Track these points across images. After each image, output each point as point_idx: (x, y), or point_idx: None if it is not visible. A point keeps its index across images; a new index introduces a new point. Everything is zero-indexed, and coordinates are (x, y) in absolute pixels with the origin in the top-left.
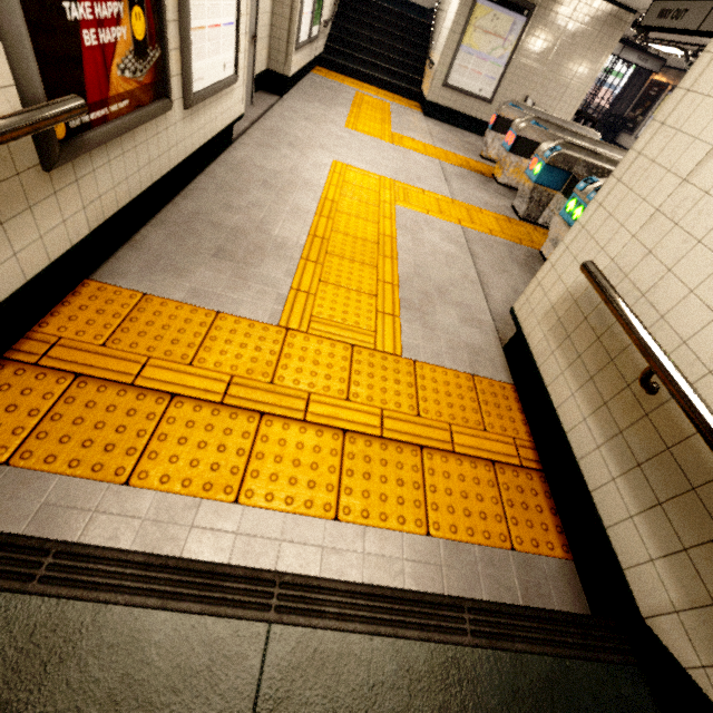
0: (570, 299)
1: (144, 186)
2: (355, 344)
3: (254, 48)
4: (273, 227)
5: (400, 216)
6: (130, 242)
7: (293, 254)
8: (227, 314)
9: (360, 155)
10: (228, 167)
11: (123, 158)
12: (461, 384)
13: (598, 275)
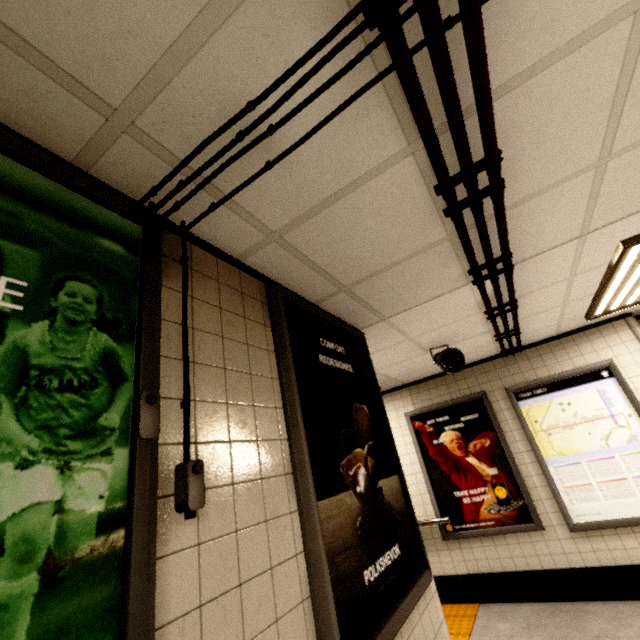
0: None
1: (519, 568)
2: None
3: None
4: None
5: None
6: (521, 603)
7: None
8: (469, 637)
9: None
10: None
11: (495, 547)
12: None
13: None
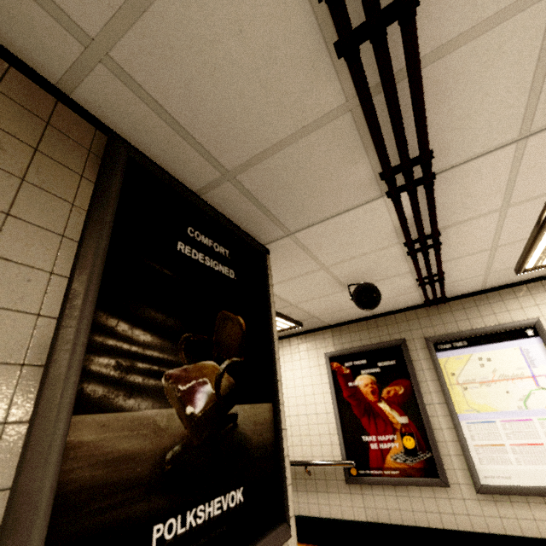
0: None
1: (419, 524)
2: None
3: None
4: None
5: None
6: None
7: None
8: None
9: None
10: None
11: (397, 498)
12: None
13: None
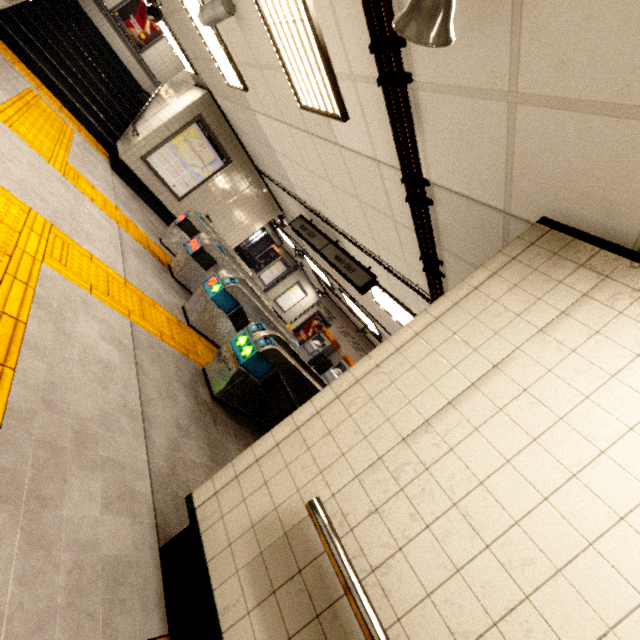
0: (280, 526)
1: None
2: None
3: None
4: None
5: (46, 284)
6: None
7: None
8: None
9: (5, 163)
10: None
11: None
12: None
13: (332, 531)
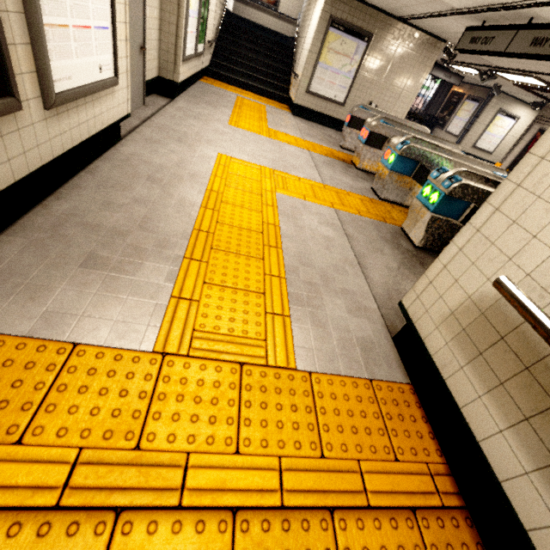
0: (476, 309)
1: None
2: (244, 362)
3: (143, 57)
4: (156, 224)
5: (281, 203)
6: None
7: (176, 253)
8: (88, 345)
9: (242, 148)
10: (114, 163)
11: None
12: (361, 395)
13: (524, 299)
